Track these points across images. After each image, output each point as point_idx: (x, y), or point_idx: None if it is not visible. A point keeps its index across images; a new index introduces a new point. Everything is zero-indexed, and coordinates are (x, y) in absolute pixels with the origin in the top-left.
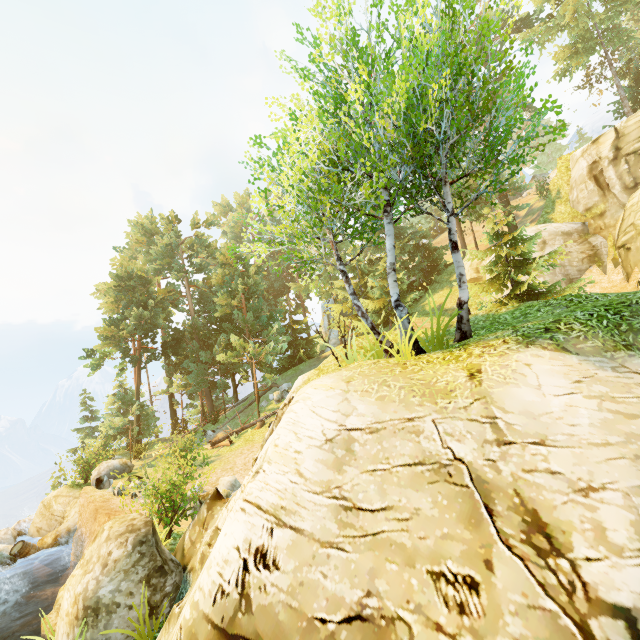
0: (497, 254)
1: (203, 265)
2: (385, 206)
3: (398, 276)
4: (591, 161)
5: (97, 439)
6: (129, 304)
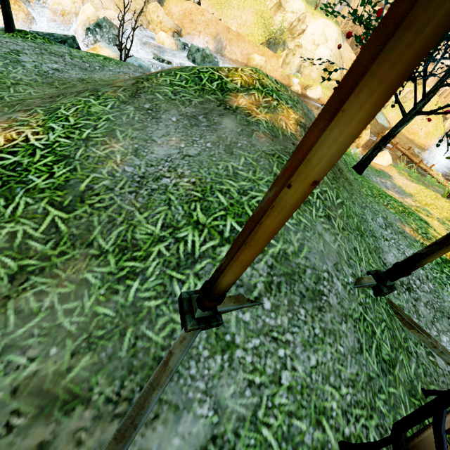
0: None
1: None
2: None
3: None
4: None
5: None
6: None
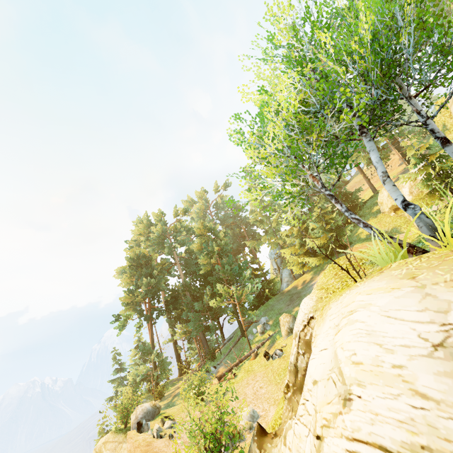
0: (426, 172)
1: (184, 240)
2: (361, 129)
3: (332, 216)
4: None
5: (126, 387)
6: (139, 277)
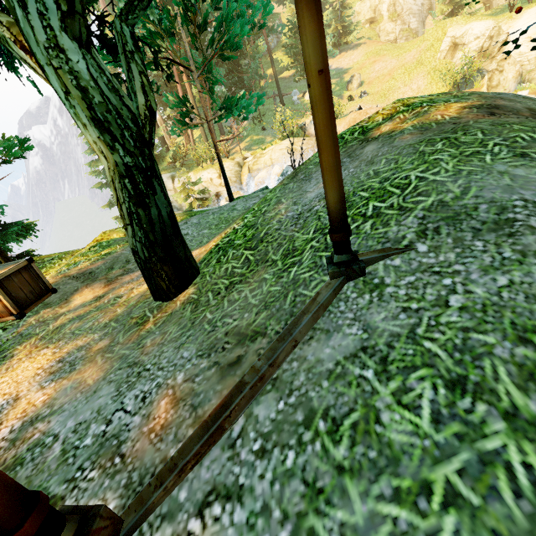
0: None
1: None
2: None
3: (352, 4)
4: None
5: None
6: None
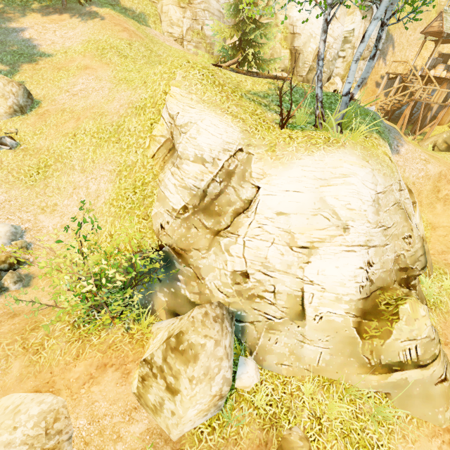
0: None
1: None
2: None
3: None
4: None
5: None
6: None
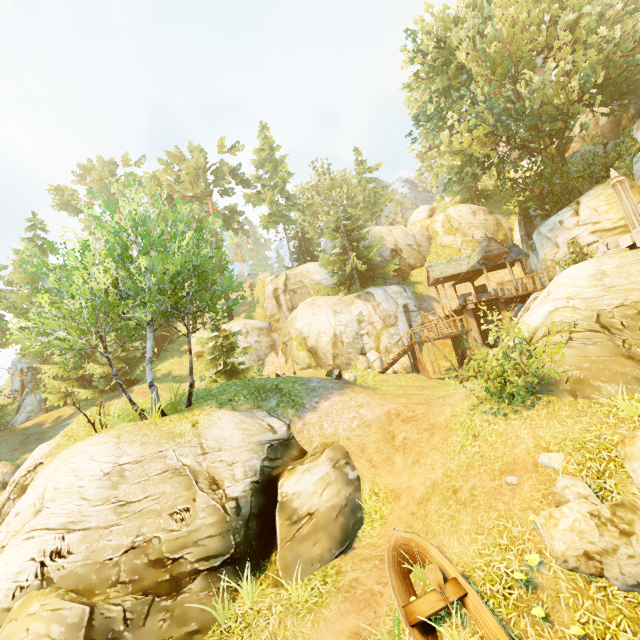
0: (216, 342)
1: None
2: (149, 321)
3: (133, 344)
4: (275, 287)
5: None
6: None
